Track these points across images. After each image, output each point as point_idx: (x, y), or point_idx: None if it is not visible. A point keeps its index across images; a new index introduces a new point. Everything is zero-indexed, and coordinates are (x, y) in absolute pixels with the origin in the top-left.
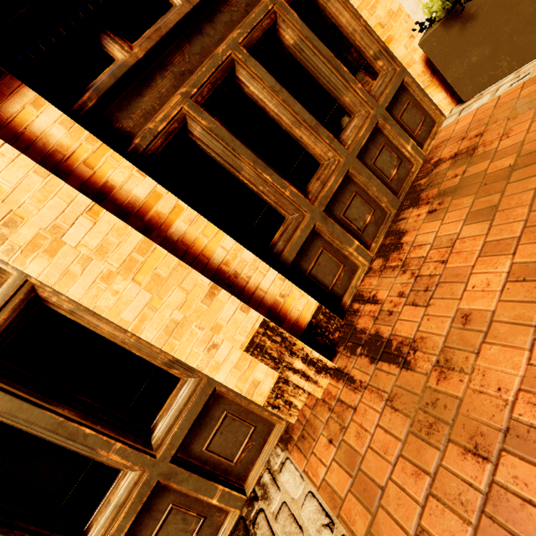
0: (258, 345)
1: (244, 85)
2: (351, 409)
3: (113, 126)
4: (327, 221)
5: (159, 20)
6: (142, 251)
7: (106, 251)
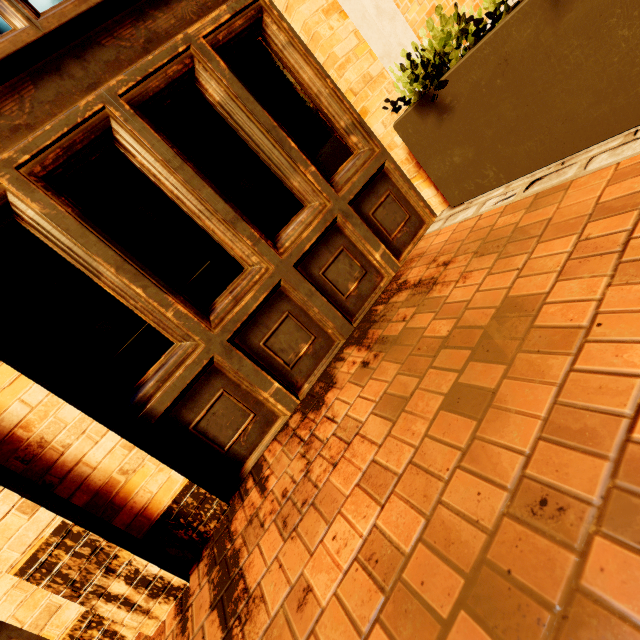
0: (44, 563)
1: (129, 152)
2: None
3: None
4: (231, 354)
5: None
6: None
7: None
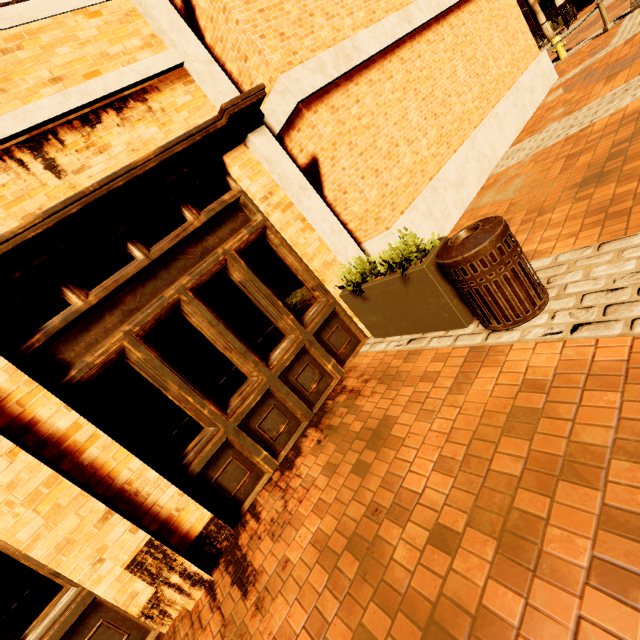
0: (139, 562)
1: (188, 316)
2: (202, 628)
3: (55, 357)
4: (239, 434)
5: (119, 271)
6: (49, 484)
7: (16, 486)
